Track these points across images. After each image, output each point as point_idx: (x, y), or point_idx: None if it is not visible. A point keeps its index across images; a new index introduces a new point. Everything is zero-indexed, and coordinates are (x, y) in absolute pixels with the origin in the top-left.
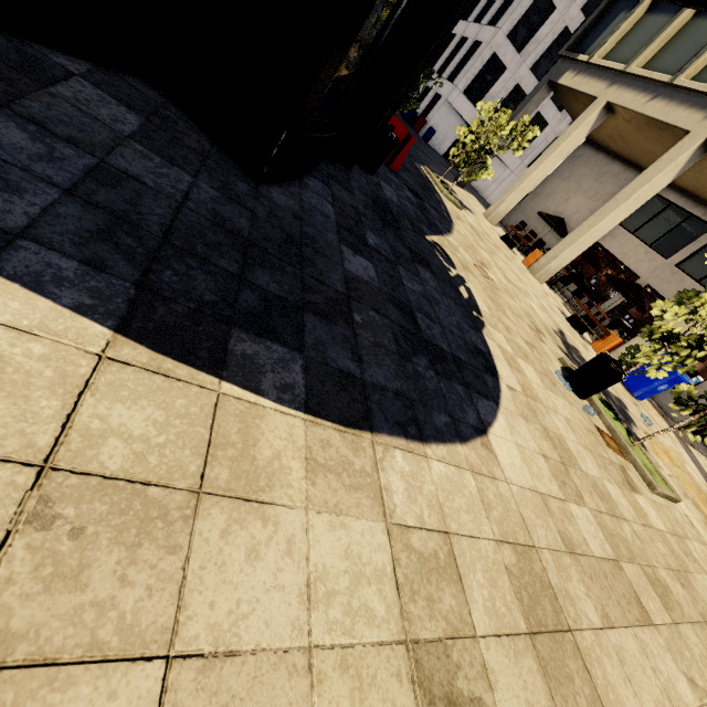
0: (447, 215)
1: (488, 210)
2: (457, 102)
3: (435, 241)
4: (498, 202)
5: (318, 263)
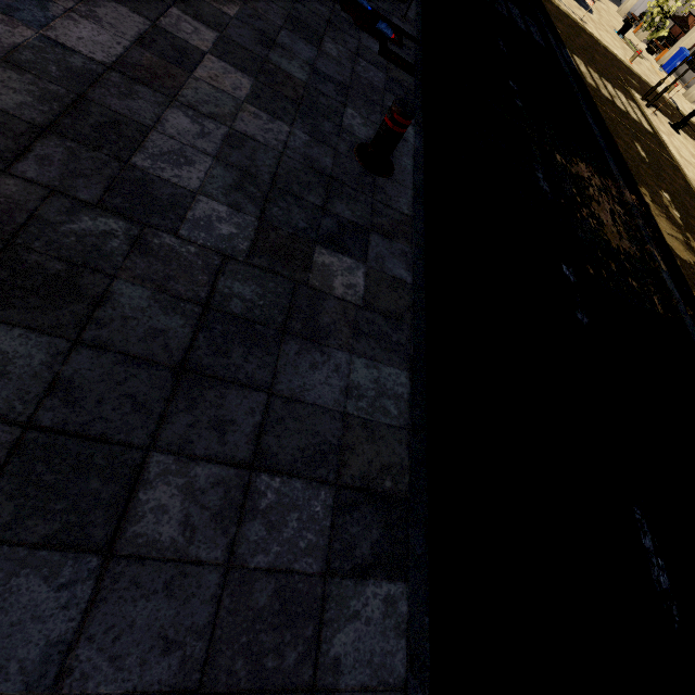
0: None
1: (620, 7)
2: None
3: None
4: (627, 0)
5: None
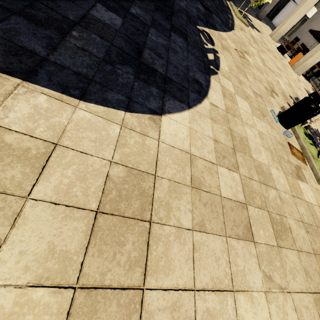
0: (231, 25)
1: (273, 31)
2: None
3: (205, 30)
4: (281, 25)
5: (60, 2)
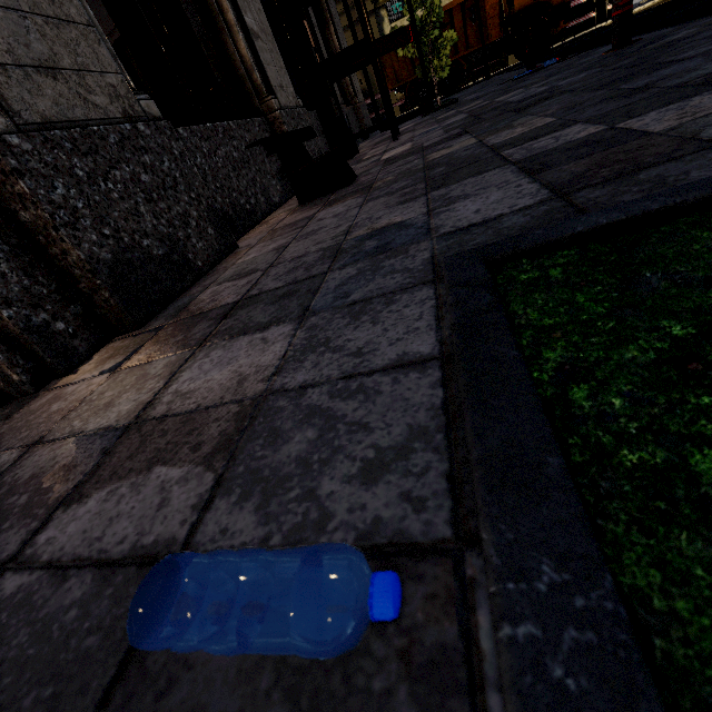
0: None
1: None
2: None
3: None
4: None
5: None
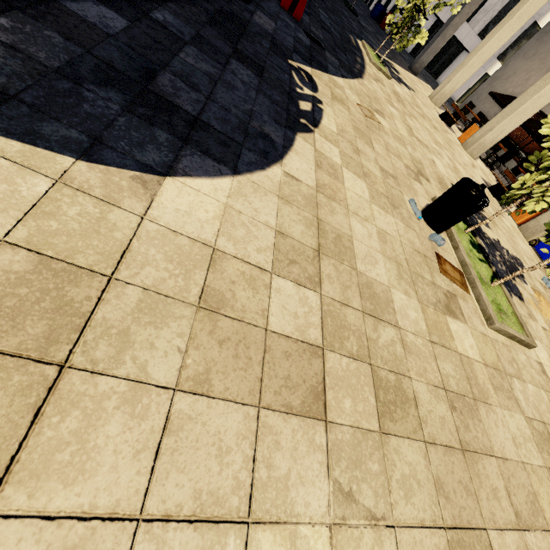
0: (358, 72)
1: (434, 91)
2: None
3: (304, 69)
4: (445, 82)
5: None
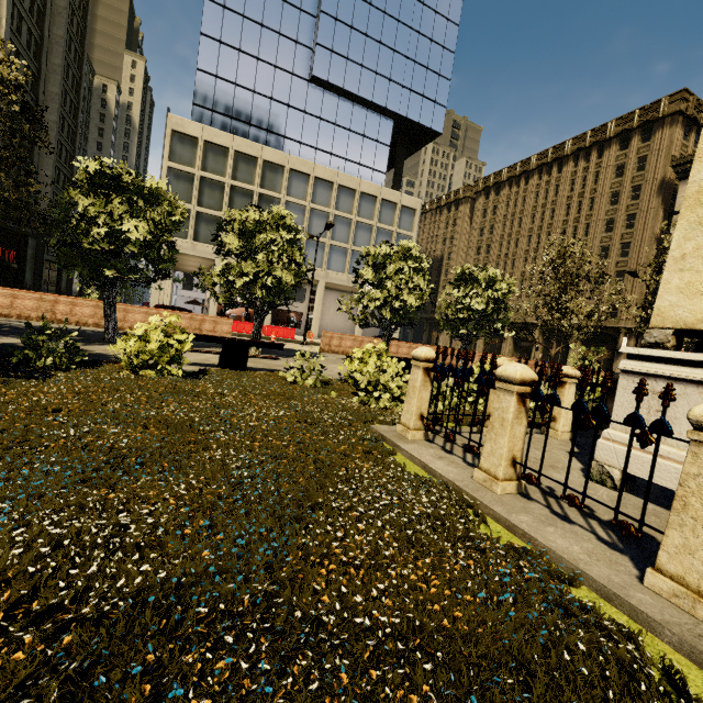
0: None
1: None
2: (183, 293)
3: None
4: None
5: None
